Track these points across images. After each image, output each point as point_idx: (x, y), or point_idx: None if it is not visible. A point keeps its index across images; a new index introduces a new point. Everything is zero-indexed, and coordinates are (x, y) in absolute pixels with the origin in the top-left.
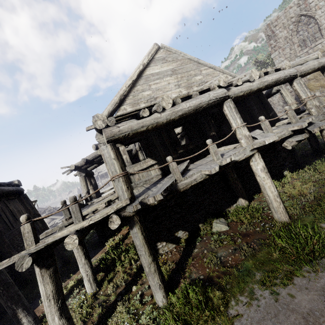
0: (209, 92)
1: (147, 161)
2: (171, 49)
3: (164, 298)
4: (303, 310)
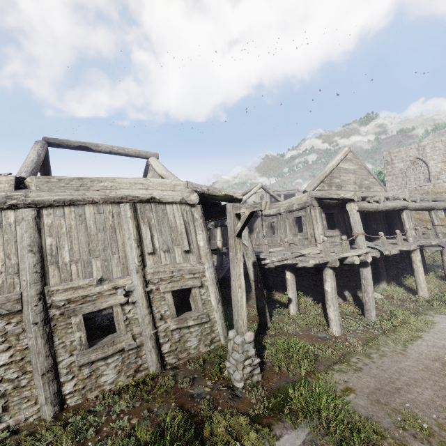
0: (399, 201)
1: (336, 231)
2: (356, 155)
3: (376, 316)
4: None
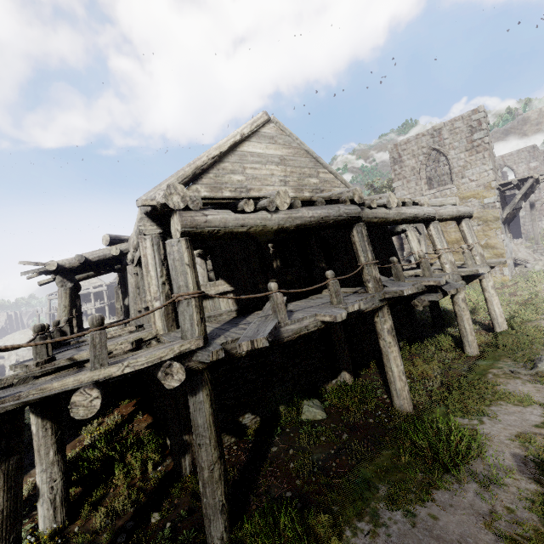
0: (339, 205)
1: (218, 284)
2: (285, 128)
3: (225, 532)
4: (454, 536)
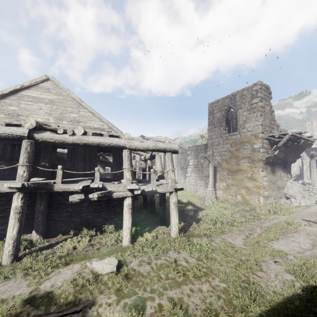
0: (14, 127)
1: None
2: (59, 84)
3: None
4: None
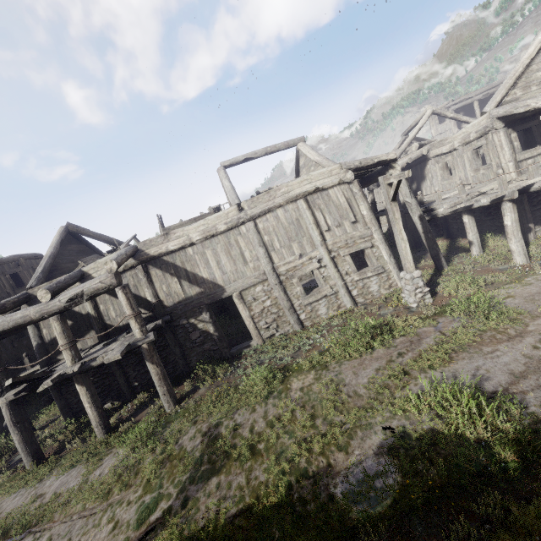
0: None
1: (537, 149)
2: None
3: None
4: None
